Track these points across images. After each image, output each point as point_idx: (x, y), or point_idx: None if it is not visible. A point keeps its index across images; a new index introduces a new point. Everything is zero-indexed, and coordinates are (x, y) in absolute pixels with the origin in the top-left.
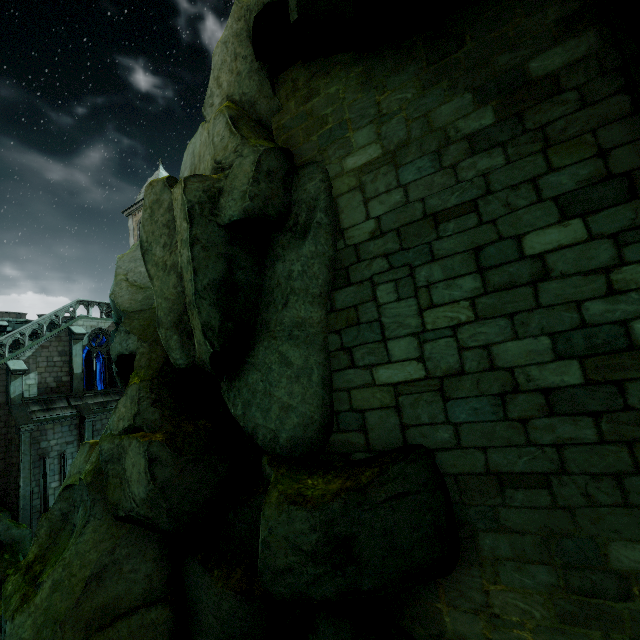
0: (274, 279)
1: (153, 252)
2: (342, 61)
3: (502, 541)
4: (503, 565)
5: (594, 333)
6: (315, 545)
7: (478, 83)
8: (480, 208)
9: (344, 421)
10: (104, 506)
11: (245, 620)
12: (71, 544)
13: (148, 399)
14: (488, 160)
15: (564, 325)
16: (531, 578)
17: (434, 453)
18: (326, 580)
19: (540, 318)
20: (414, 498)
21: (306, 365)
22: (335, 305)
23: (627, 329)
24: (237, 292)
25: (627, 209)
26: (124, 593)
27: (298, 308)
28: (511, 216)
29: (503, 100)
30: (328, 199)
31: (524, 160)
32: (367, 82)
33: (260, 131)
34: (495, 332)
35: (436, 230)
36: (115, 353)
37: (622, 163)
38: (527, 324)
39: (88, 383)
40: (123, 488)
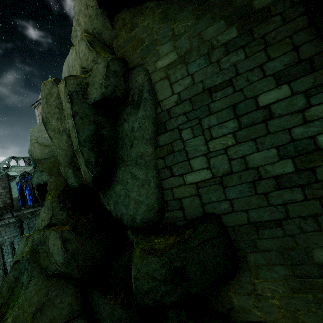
0: (123, 132)
1: (51, 123)
2: (149, 6)
3: (259, 257)
4: (261, 269)
5: (298, 144)
6: (164, 275)
7: (227, 14)
8: (234, 83)
9: (170, 205)
10: (39, 270)
11: (128, 319)
12: (22, 294)
13: (58, 207)
14: (236, 56)
15: (282, 141)
16: (276, 273)
17: (220, 216)
18: (172, 292)
19: (270, 139)
20: (213, 241)
21: (147, 178)
22: (159, 143)
23: (315, 140)
24: (103, 141)
25: (310, 77)
26: (57, 316)
27: (139, 147)
28: (250, 86)
29: (241, 23)
30: (149, 85)
31: (255, 55)
32: (165, 17)
33: (106, 49)
34: (247, 149)
35: (211, 97)
36: (35, 183)
37: (306, 53)
38: (263, 143)
39: (22, 202)
40: (49, 258)
